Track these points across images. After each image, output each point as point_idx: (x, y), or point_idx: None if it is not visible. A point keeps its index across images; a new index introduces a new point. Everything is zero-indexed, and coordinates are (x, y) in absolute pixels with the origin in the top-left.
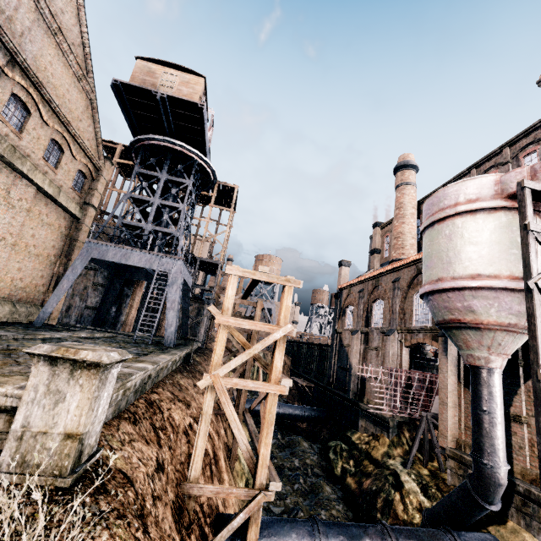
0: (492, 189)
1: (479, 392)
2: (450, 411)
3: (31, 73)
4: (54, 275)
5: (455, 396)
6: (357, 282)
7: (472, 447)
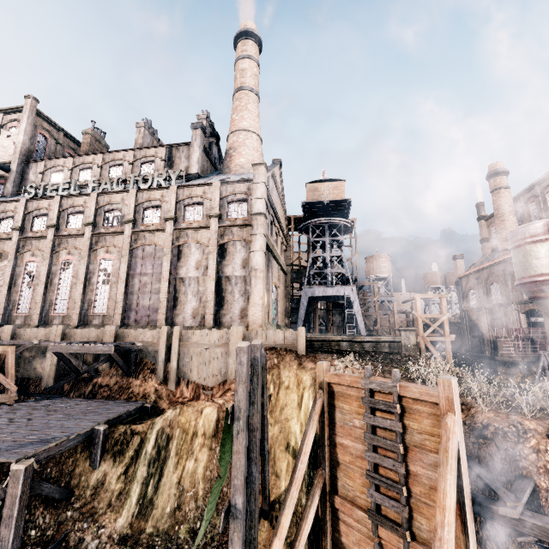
0: (542, 229)
1: None
2: None
3: (279, 220)
4: (285, 308)
5: None
6: (473, 272)
7: None
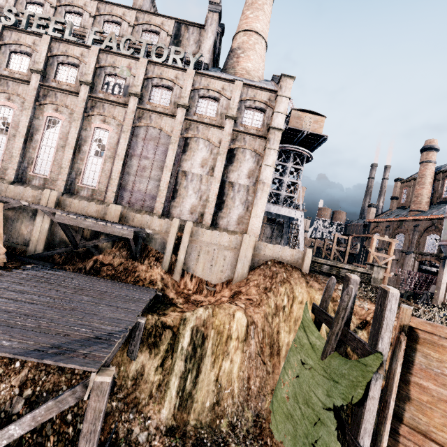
0: None
1: None
2: (441, 291)
3: None
4: None
5: (444, 285)
6: (384, 221)
7: None
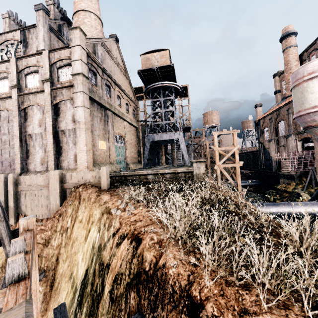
0: None
1: None
2: None
3: (118, 85)
4: (138, 151)
5: None
6: (267, 115)
7: None
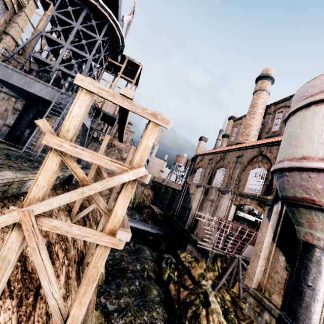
0: None
1: (309, 268)
2: (260, 261)
3: None
4: None
5: (267, 251)
6: (209, 153)
7: (287, 312)
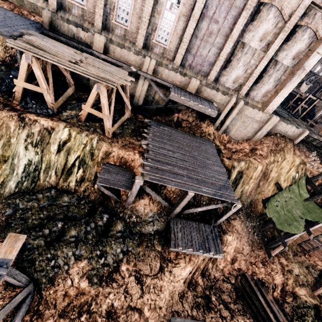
0: None
1: None
2: None
3: None
4: None
5: None
6: None
7: None
